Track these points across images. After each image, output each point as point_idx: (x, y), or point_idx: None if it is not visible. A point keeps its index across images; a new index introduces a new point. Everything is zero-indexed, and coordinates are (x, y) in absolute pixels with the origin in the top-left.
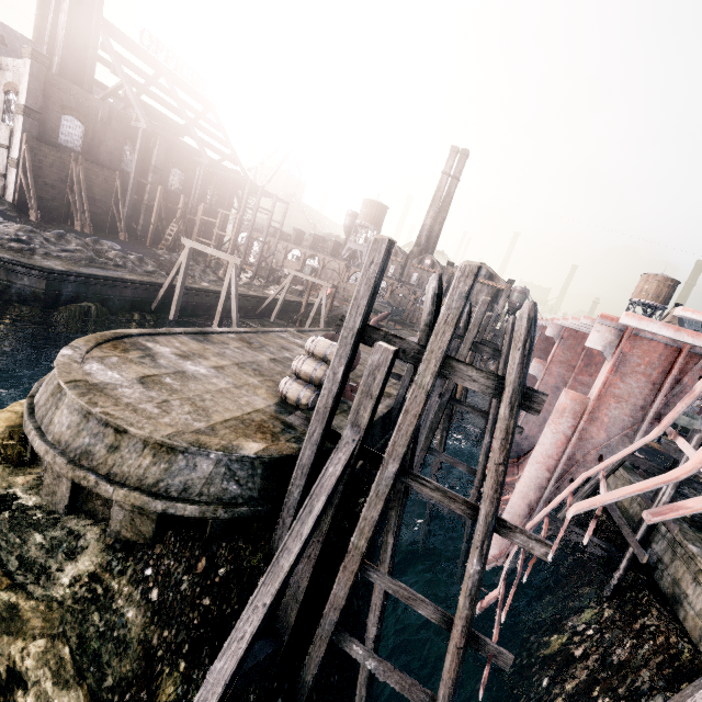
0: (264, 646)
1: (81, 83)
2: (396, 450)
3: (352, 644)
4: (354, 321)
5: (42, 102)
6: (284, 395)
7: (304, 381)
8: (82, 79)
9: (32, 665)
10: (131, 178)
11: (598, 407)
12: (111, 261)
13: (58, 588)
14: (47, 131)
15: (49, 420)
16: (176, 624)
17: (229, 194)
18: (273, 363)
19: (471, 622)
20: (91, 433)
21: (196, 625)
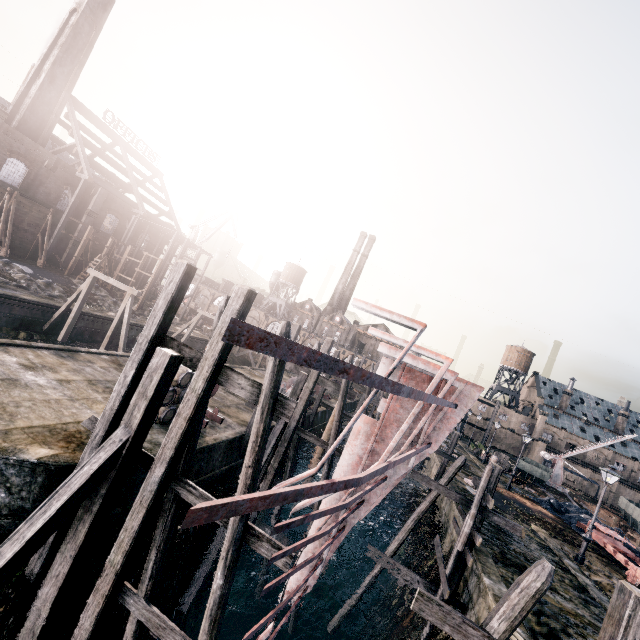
0: None
1: (37, 138)
2: (165, 453)
3: None
4: (150, 330)
5: None
6: None
7: None
8: (39, 135)
9: None
10: (63, 216)
11: (384, 430)
12: (14, 282)
13: None
14: None
15: None
16: None
17: (160, 242)
18: None
19: None
20: None
21: None
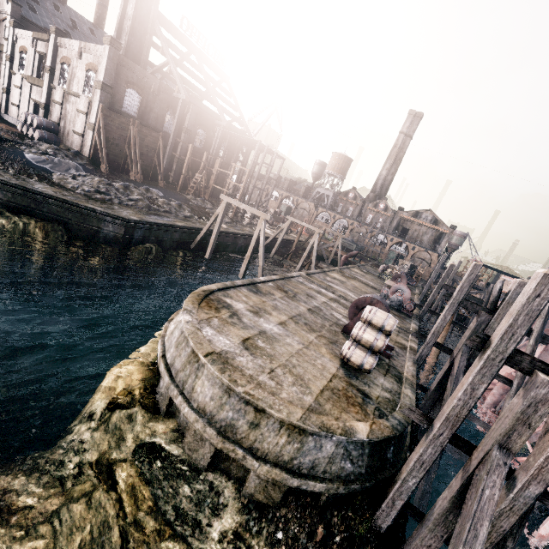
0: None
1: (139, 62)
2: (542, 474)
3: None
4: (506, 347)
5: (113, 79)
6: (347, 358)
7: (362, 346)
8: (140, 59)
9: None
10: (170, 138)
11: None
12: (160, 208)
13: (211, 543)
14: (115, 101)
15: (191, 387)
16: None
17: (237, 150)
18: (312, 315)
19: None
20: (234, 409)
21: None
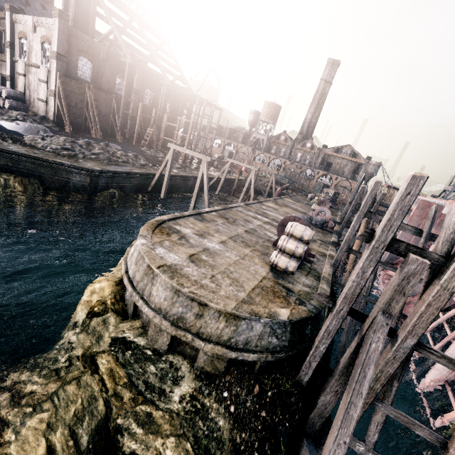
0: (313, 449)
1: (87, 32)
2: (416, 330)
3: (356, 442)
4: (386, 237)
5: (66, 49)
6: (275, 264)
7: (286, 254)
8: (87, 29)
9: (171, 454)
10: (122, 98)
11: None
12: (119, 159)
13: (173, 404)
14: (70, 69)
15: (149, 293)
16: (248, 429)
17: (181, 105)
18: (248, 235)
19: None
20: (182, 305)
21: (260, 429)
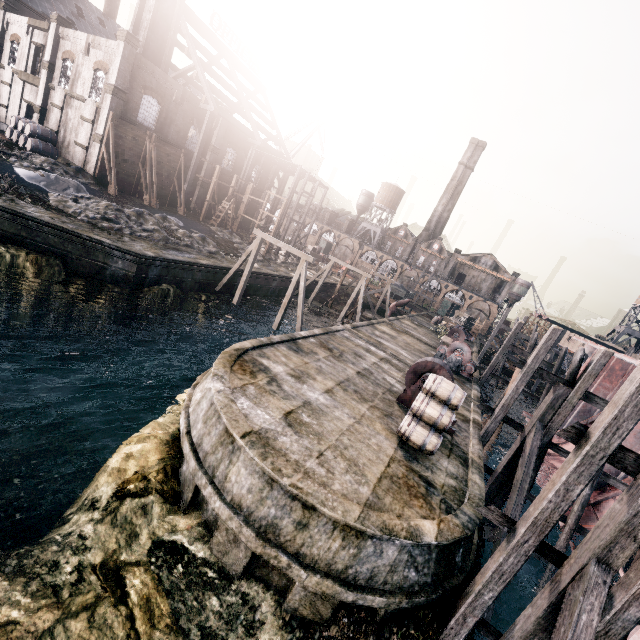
0: None
1: (159, 64)
2: None
3: None
4: (609, 442)
5: (128, 82)
6: (406, 437)
7: (424, 422)
8: (160, 60)
9: None
10: (194, 156)
11: None
12: (180, 241)
13: None
14: (129, 109)
15: (224, 475)
16: None
17: (273, 174)
18: (362, 379)
19: None
20: (277, 504)
21: None
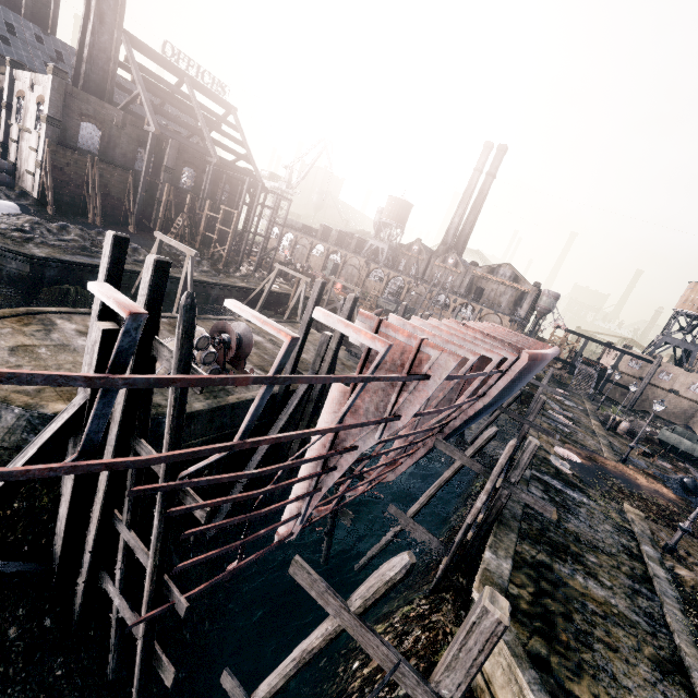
0: (12, 566)
1: (104, 93)
2: (116, 416)
3: (108, 582)
4: (97, 304)
5: (63, 111)
6: None
7: None
8: (105, 89)
9: None
10: (142, 176)
11: (356, 400)
12: None
13: None
14: (68, 136)
15: None
16: None
17: (239, 191)
18: None
19: (155, 570)
20: None
21: None
